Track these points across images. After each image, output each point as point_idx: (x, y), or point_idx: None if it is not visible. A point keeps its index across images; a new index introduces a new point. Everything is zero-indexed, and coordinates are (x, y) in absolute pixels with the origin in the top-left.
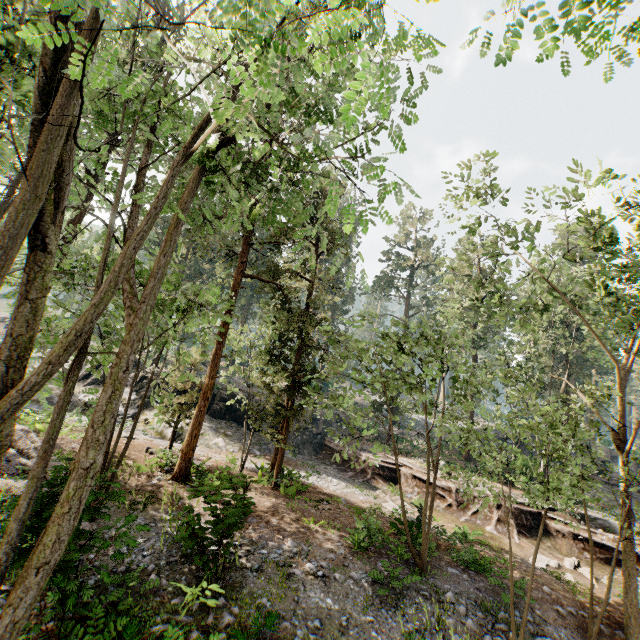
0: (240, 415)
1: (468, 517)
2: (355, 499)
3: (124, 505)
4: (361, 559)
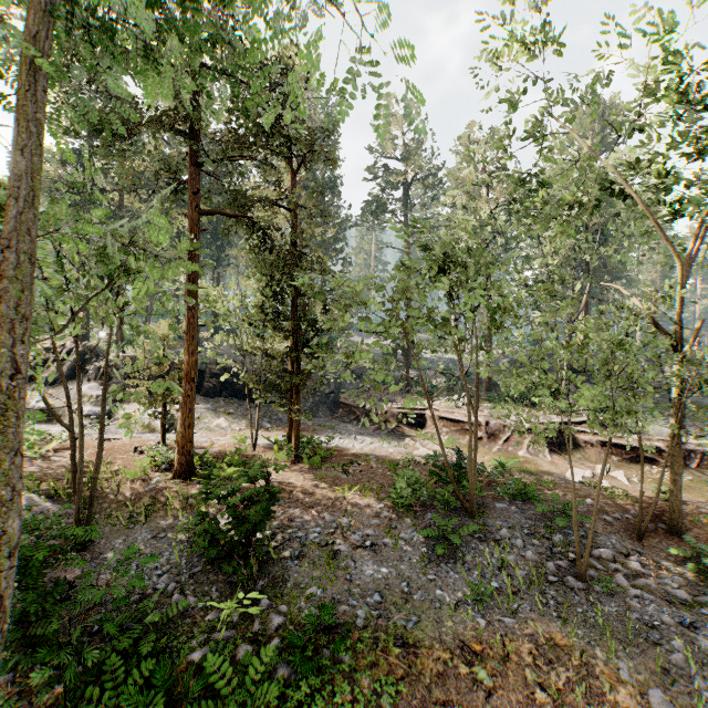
0: (239, 389)
1: (500, 446)
2: (385, 453)
3: (121, 521)
4: (407, 517)
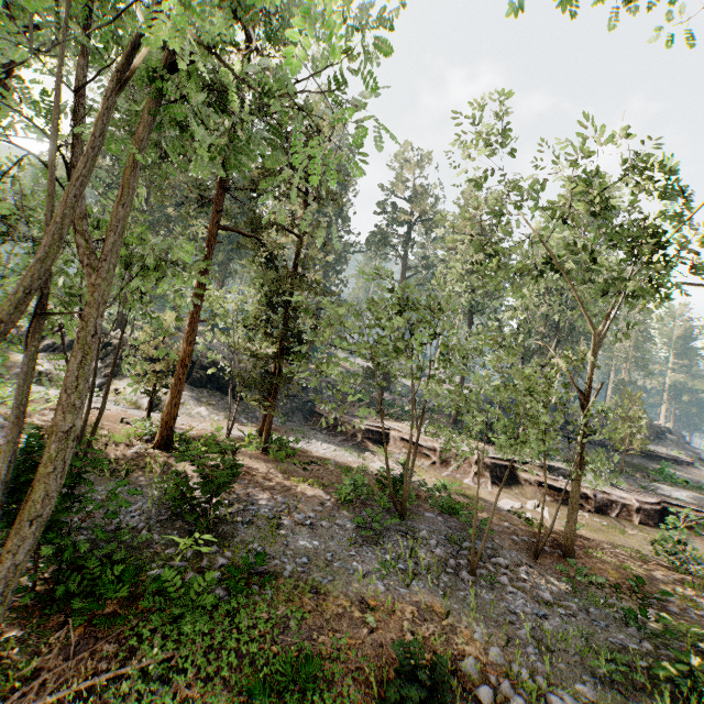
0: (223, 384)
1: (449, 472)
2: (344, 461)
3: (104, 473)
4: (347, 510)
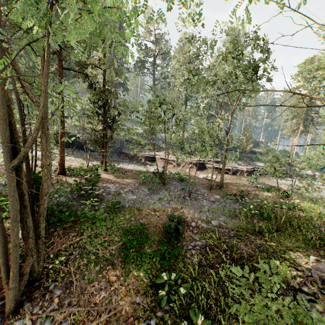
0: (77, 144)
1: (180, 168)
2: (139, 169)
3: None
4: (144, 185)
